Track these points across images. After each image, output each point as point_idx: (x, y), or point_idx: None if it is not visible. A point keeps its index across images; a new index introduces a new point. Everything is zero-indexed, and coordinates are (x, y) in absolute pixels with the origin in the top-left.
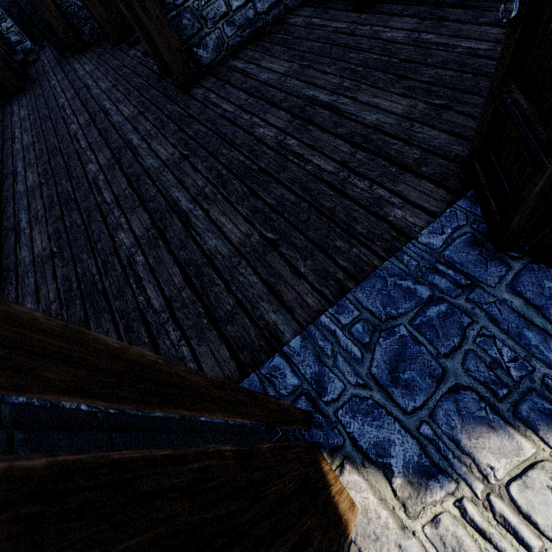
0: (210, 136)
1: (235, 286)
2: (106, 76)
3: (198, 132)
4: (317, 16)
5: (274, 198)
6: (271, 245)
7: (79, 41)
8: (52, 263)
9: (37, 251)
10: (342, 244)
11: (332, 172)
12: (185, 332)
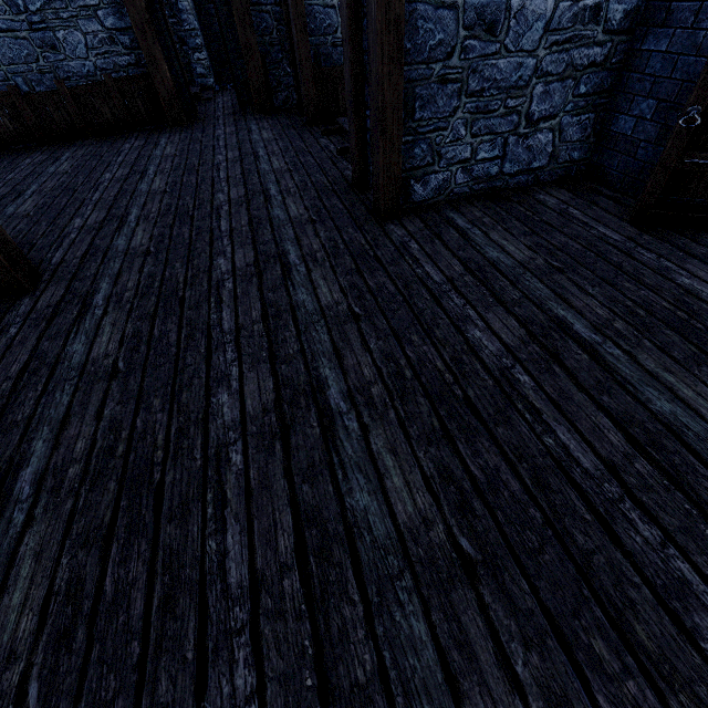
0: (399, 303)
1: (382, 626)
2: (284, 154)
3: (383, 288)
4: (577, 207)
5: (483, 469)
6: (463, 565)
7: (268, 103)
8: (106, 385)
9: (96, 352)
10: (606, 653)
11: (590, 472)
12: (265, 683)
